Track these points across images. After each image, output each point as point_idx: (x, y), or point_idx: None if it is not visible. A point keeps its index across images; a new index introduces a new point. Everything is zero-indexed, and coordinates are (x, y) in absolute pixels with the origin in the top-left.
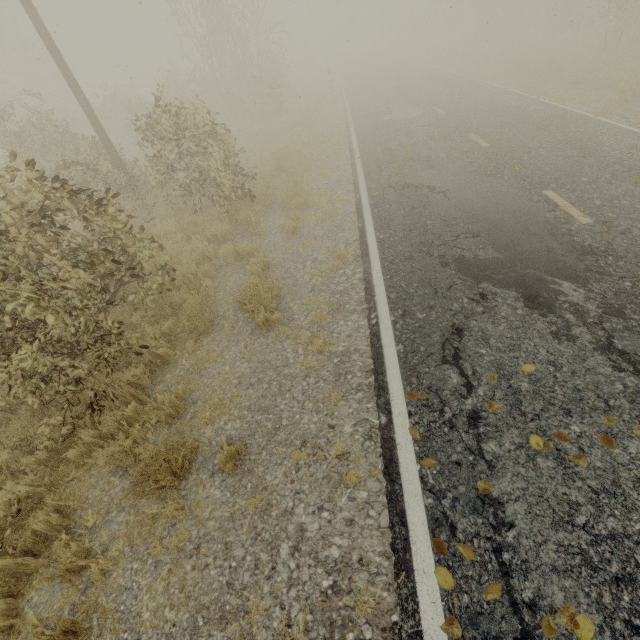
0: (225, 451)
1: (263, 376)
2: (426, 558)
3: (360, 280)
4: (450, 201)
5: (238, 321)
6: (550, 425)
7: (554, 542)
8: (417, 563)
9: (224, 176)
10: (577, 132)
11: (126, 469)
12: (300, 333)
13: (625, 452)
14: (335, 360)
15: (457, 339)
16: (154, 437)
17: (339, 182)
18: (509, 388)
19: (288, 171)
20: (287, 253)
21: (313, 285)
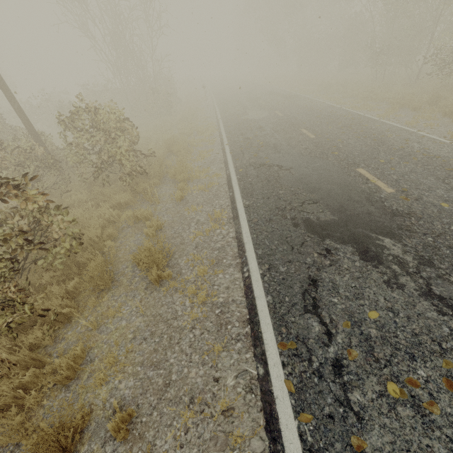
0: (116, 419)
1: (155, 329)
2: None
3: (233, 238)
4: (294, 176)
5: (135, 277)
6: (401, 370)
7: None
8: None
9: (126, 158)
10: (370, 129)
11: (17, 443)
12: (187, 286)
13: None
14: (216, 311)
15: (313, 289)
16: (50, 402)
17: (214, 161)
18: (361, 334)
19: (176, 153)
20: (176, 216)
21: (197, 243)
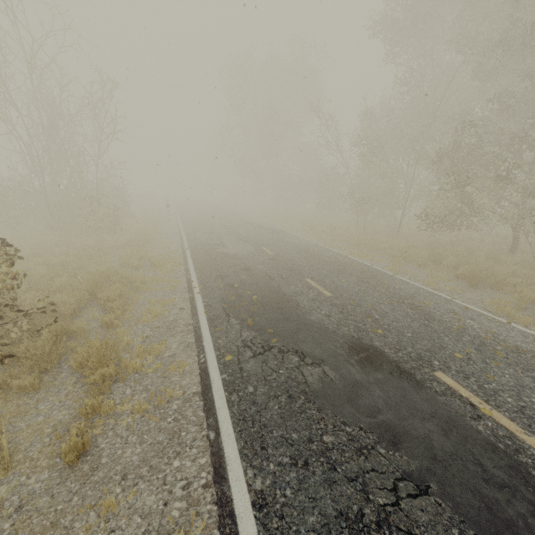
0: None
1: None
2: None
3: None
4: (336, 385)
5: None
6: None
7: None
8: None
9: None
10: (395, 289)
11: None
12: None
13: None
14: None
15: None
16: None
17: (174, 326)
18: None
19: (105, 303)
20: None
21: None
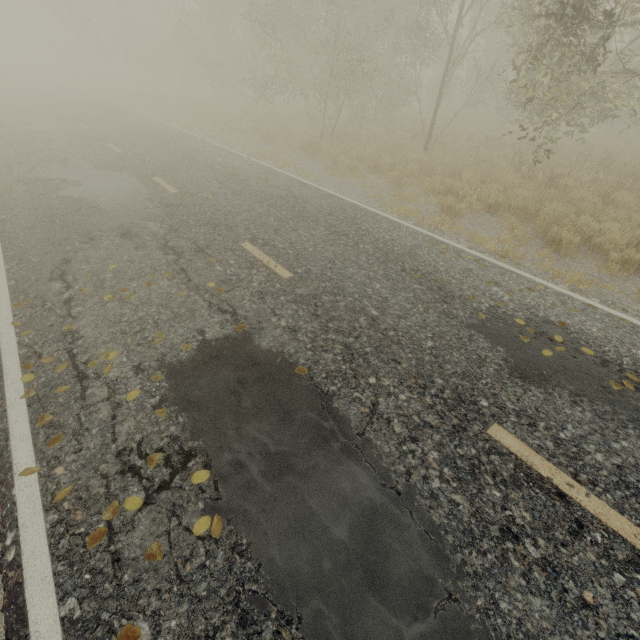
0: None
1: None
2: (16, 377)
3: None
4: (79, 187)
5: None
6: (120, 288)
7: (107, 333)
8: (8, 382)
9: None
10: (188, 146)
11: None
12: None
13: (158, 286)
14: None
15: (65, 265)
16: None
17: None
18: (98, 280)
19: None
20: None
21: None
